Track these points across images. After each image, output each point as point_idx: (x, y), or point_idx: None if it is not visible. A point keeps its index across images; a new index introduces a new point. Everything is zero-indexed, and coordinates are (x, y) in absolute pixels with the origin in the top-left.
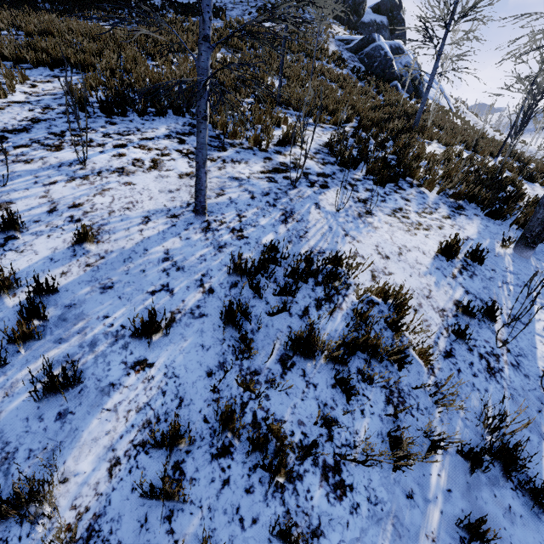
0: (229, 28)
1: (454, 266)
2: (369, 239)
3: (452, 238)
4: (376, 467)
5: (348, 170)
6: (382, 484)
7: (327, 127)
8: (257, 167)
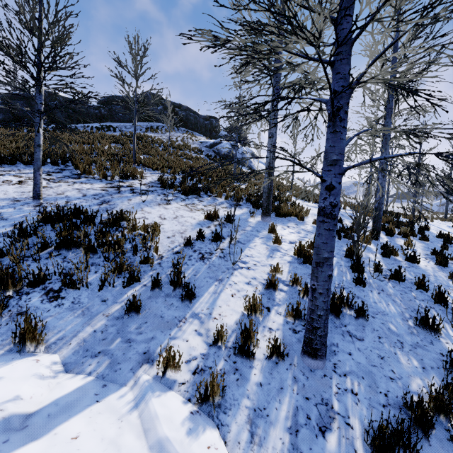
0: (124, 136)
1: (212, 224)
2: (157, 212)
3: (221, 214)
4: (89, 291)
5: (167, 189)
6: (88, 297)
7: (168, 174)
8: (99, 185)
